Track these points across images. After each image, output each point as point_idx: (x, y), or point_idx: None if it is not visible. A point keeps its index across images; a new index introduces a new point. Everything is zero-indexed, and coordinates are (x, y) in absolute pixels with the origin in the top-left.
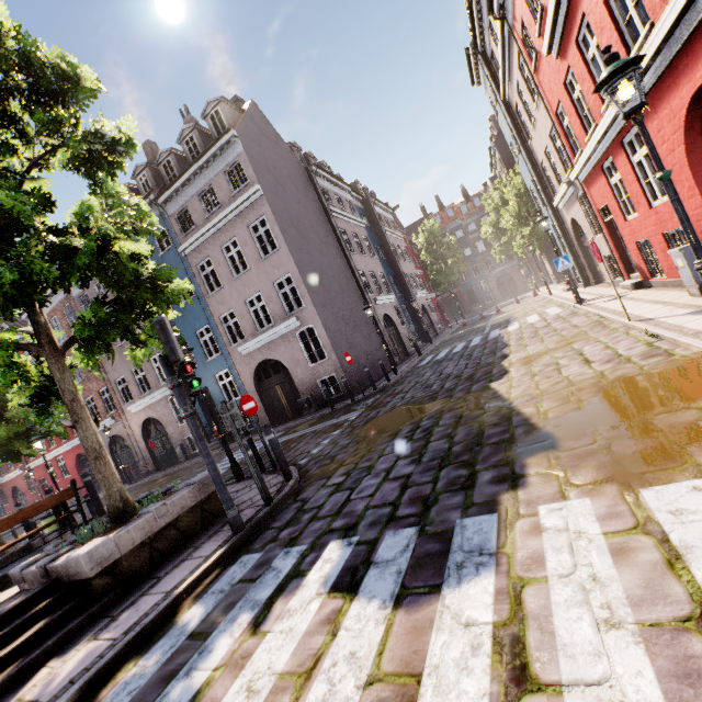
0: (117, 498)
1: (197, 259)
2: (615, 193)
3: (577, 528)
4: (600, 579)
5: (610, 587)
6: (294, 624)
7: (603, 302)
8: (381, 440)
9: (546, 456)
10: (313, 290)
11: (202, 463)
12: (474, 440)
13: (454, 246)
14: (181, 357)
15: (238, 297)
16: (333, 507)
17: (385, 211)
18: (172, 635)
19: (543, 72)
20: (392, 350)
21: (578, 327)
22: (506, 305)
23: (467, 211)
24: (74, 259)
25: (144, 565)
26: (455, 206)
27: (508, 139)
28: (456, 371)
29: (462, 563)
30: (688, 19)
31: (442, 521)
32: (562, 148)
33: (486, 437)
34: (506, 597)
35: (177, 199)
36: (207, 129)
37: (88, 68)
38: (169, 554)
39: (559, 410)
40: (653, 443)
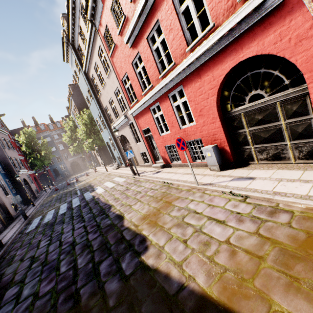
0: None
1: None
2: (156, 122)
3: None
4: None
5: None
6: None
7: (152, 174)
8: None
9: None
10: None
11: None
12: None
13: (46, 144)
14: None
15: None
16: None
17: None
18: None
19: (117, 56)
20: None
21: (156, 189)
22: (79, 176)
23: (53, 128)
24: None
25: None
26: (46, 124)
27: (84, 93)
28: (79, 237)
29: None
30: (250, 18)
31: None
32: (121, 99)
33: None
34: None
35: None
36: None
37: None
38: None
39: None
40: None
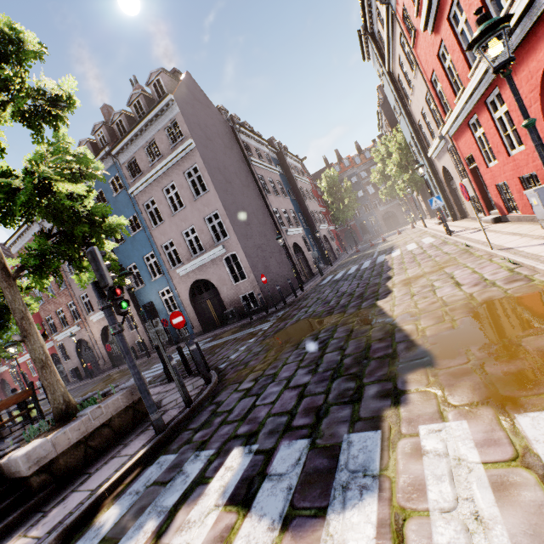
0: (61, 401)
1: (144, 199)
2: (479, 145)
3: (456, 454)
4: (483, 519)
5: (494, 530)
6: (191, 539)
7: (469, 233)
8: (286, 349)
9: (425, 373)
10: (236, 223)
11: (147, 362)
12: (362, 353)
13: (350, 189)
14: (110, 282)
15: (176, 230)
16: (241, 412)
17: (295, 161)
18: (88, 538)
19: (420, 47)
20: (300, 271)
21: (449, 254)
22: (390, 235)
23: (360, 161)
24: (14, 198)
25: (79, 461)
26: (351, 158)
27: (392, 104)
28: (350, 289)
29: (347, 484)
30: None
31: (331, 435)
32: (435, 109)
33: (372, 351)
34: (388, 530)
35: (127, 150)
36: (151, 95)
37: (29, 33)
38: (102, 450)
39: (436, 328)
40: (523, 366)
